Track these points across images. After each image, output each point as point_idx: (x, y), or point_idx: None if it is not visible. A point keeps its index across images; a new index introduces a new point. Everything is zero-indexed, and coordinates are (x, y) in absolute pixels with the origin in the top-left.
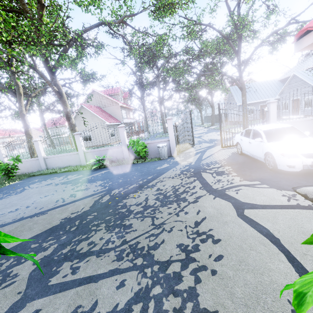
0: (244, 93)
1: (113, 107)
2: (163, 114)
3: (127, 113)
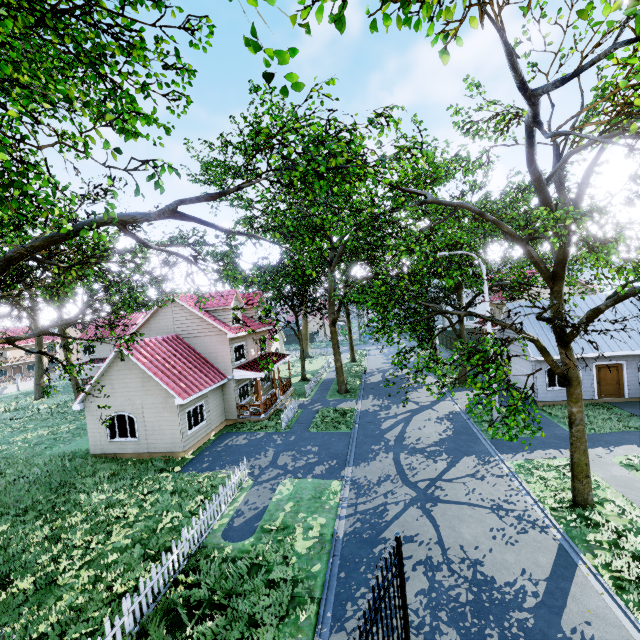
0: (576, 393)
1: (212, 339)
2: (338, 349)
3: (251, 346)
